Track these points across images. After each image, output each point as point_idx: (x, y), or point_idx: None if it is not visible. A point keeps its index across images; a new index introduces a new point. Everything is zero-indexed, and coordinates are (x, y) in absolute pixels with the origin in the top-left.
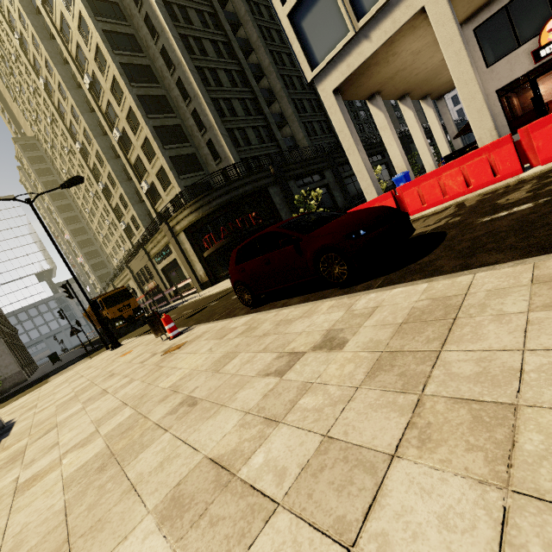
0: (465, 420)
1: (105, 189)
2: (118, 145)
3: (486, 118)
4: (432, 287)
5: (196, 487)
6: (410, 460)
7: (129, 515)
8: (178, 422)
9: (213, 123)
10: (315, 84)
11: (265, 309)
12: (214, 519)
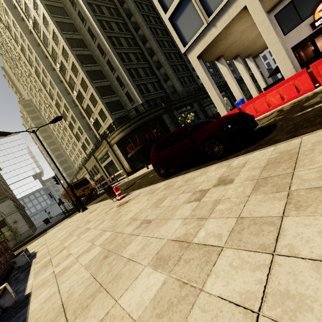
0: (319, 195)
1: (70, 124)
2: (76, 99)
3: (287, 63)
4: (277, 148)
5: (169, 251)
6: (293, 216)
7: (134, 269)
8: (144, 230)
9: (128, 82)
10: (183, 56)
11: (174, 177)
12: (187, 260)
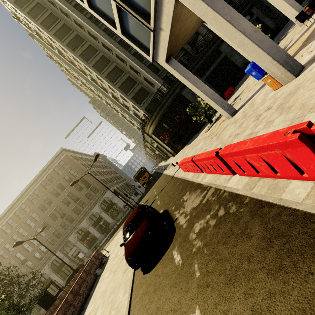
0: None
1: (122, 114)
2: (114, 98)
3: (262, 54)
4: None
5: None
6: None
7: None
8: None
9: (140, 69)
10: None
11: None
12: None
